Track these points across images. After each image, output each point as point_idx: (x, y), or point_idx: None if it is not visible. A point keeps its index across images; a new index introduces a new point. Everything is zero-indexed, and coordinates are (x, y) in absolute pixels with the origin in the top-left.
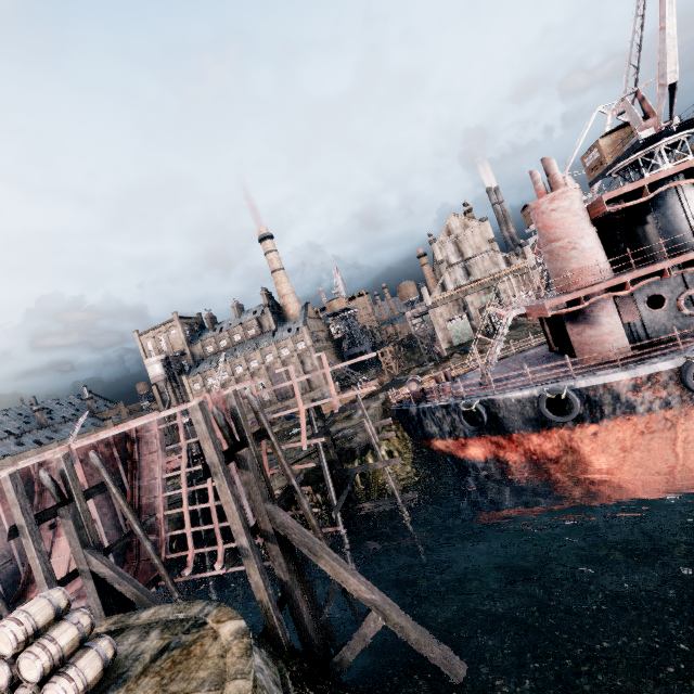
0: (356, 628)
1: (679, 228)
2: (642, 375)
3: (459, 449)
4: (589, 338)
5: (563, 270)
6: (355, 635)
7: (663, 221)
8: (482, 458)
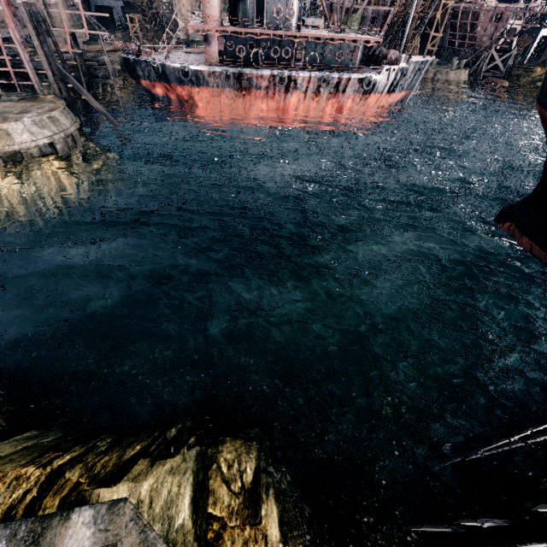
0: (96, 121)
1: (245, 15)
2: (211, 71)
3: (152, 88)
4: (207, 52)
5: (204, 12)
6: (96, 123)
7: (241, 9)
8: (162, 95)
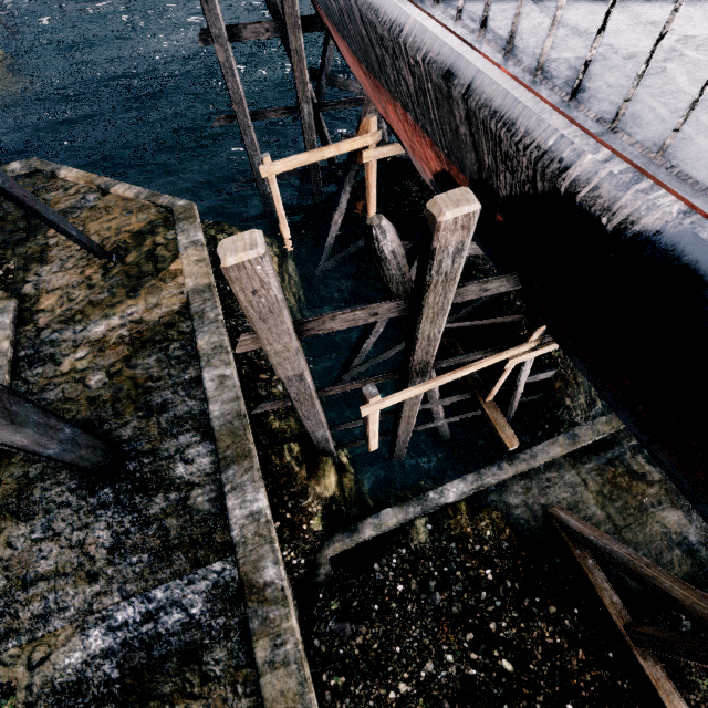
0: None
1: None
2: None
3: None
4: None
5: None
6: None
7: None
8: None
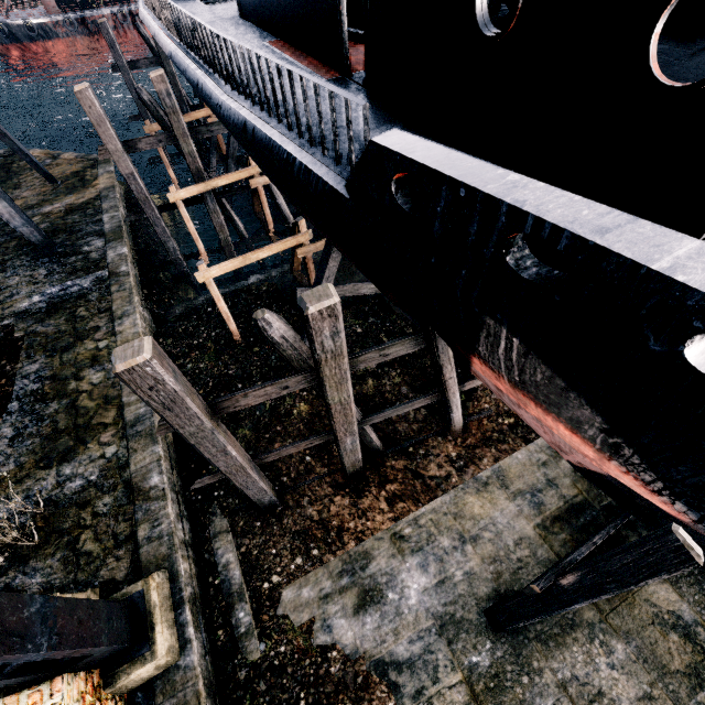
0: None
1: None
2: (54, 21)
3: (8, 52)
4: (44, 3)
5: None
6: None
7: None
8: (20, 58)
